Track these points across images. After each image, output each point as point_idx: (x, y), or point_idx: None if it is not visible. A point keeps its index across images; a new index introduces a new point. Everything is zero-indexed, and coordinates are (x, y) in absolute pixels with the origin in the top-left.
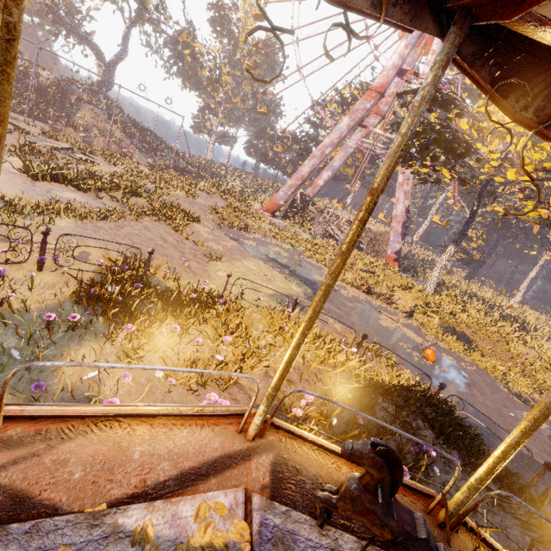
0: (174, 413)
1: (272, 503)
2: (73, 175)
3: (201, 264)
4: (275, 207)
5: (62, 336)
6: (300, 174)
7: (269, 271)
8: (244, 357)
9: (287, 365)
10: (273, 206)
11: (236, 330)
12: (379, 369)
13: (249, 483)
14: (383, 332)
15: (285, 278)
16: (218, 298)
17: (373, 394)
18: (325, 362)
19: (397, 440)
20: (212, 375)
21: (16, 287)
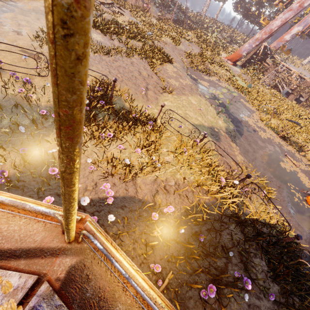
0: (18, 207)
1: (53, 294)
2: (100, 21)
3: (155, 94)
4: (238, 57)
5: (51, 124)
6: (270, 28)
7: (206, 107)
8: (147, 165)
9: (64, 219)
10: (236, 56)
11: (151, 145)
12: (248, 203)
13: (50, 271)
14: (278, 172)
15: (216, 114)
16: (154, 120)
17: (228, 221)
18: (201, 186)
19: (229, 259)
20: (118, 171)
21: (39, 90)
